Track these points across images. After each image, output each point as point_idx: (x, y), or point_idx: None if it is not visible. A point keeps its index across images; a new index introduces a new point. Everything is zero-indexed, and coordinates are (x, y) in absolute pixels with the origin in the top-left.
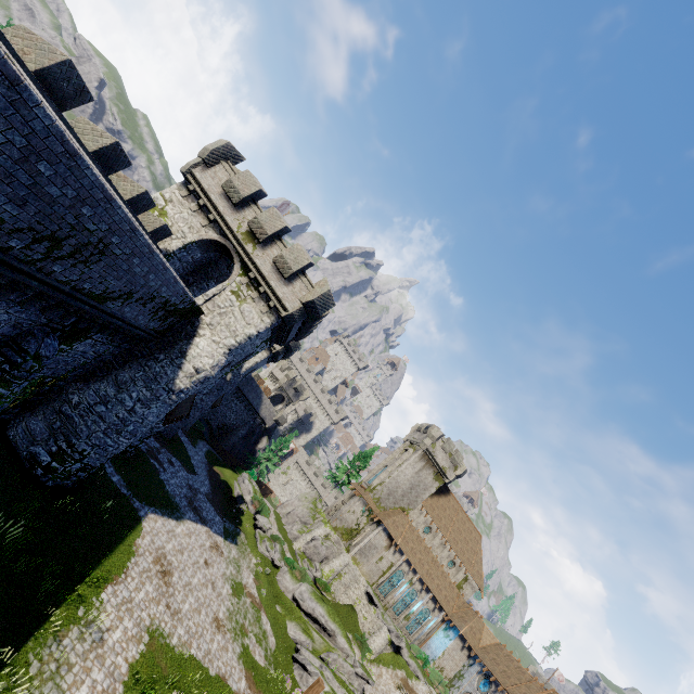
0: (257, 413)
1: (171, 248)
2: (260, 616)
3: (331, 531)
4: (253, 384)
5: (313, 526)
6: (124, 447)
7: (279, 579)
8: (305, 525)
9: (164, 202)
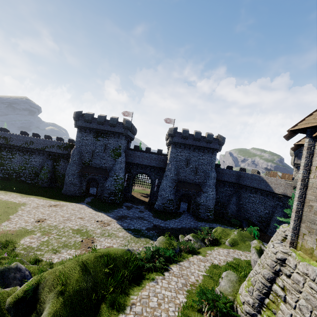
0: (274, 193)
1: None
2: (73, 248)
3: None
4: (248, 176)
5: None
6: (68, 179)
7: None
8: None
9: None
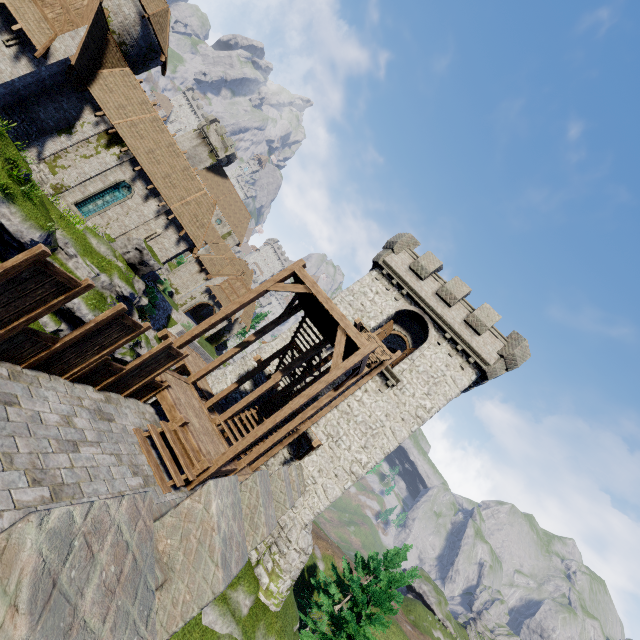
0: None
1: None
2: None
3: None
4: None
5: None
6: None
7: None
8: None
9: None
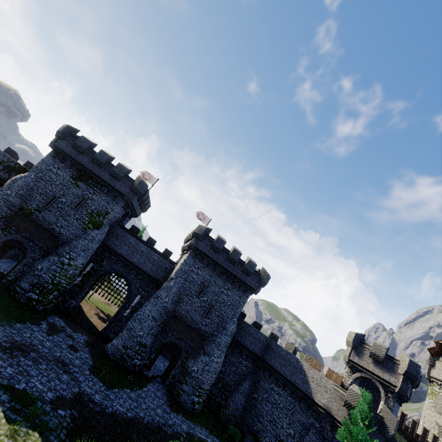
0: (312, 401)
1: None
2: None
3: None
4: (281, 353)
5: None
6: None
7: None
8: None
9: None
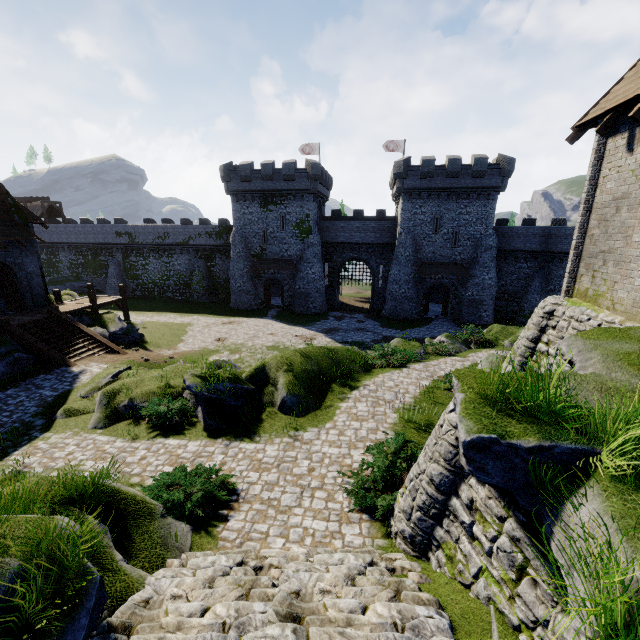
0: None
1: None
2: None
3: None
4: (567, 233)
5: None
6: (236, 285)
7: None
8: None
9: None
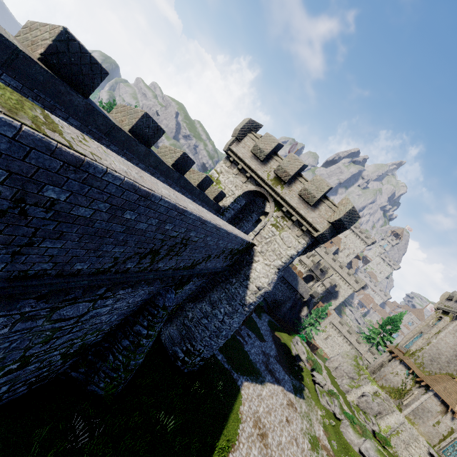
0: (296, 291)
1: (227, 204)
2: None
3: (378, 389)
4: (289, 271)
5: (360, 382)
6: (221, 344)
7: (343, 431)
8: (352, 380)
9: (217, 174)
